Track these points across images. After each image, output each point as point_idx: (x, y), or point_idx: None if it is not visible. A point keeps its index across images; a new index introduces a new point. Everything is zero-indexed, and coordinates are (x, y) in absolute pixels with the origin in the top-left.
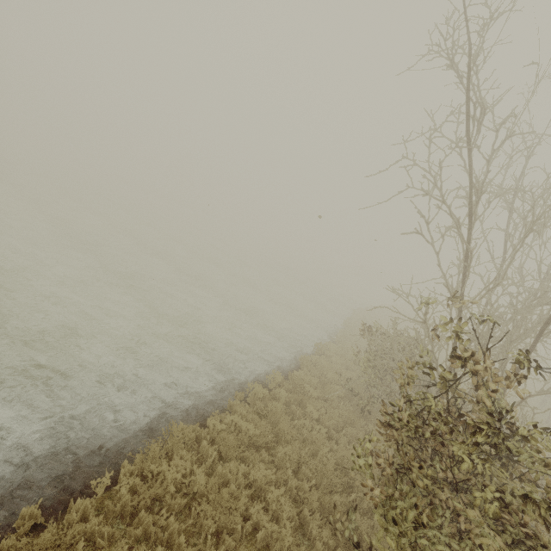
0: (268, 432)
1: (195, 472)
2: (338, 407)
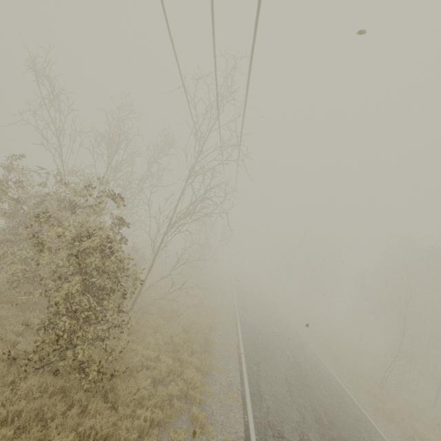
0: None
1: None
2: None
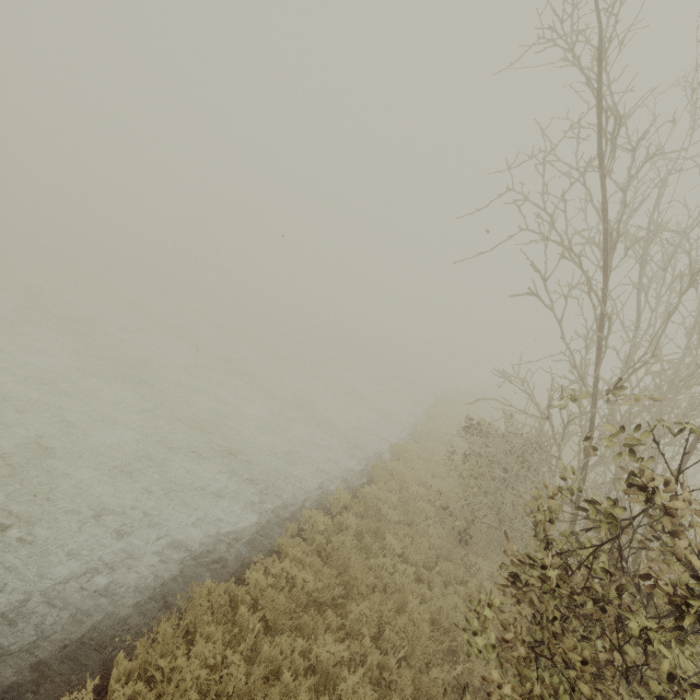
0: (334, 583)
1: (228, 660)
2: (427, 533)
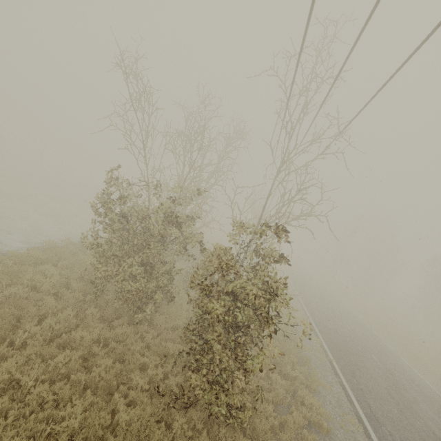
0: (53, 257)
1: None
2: None
